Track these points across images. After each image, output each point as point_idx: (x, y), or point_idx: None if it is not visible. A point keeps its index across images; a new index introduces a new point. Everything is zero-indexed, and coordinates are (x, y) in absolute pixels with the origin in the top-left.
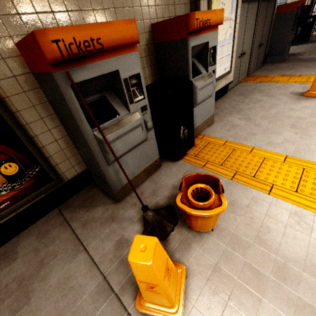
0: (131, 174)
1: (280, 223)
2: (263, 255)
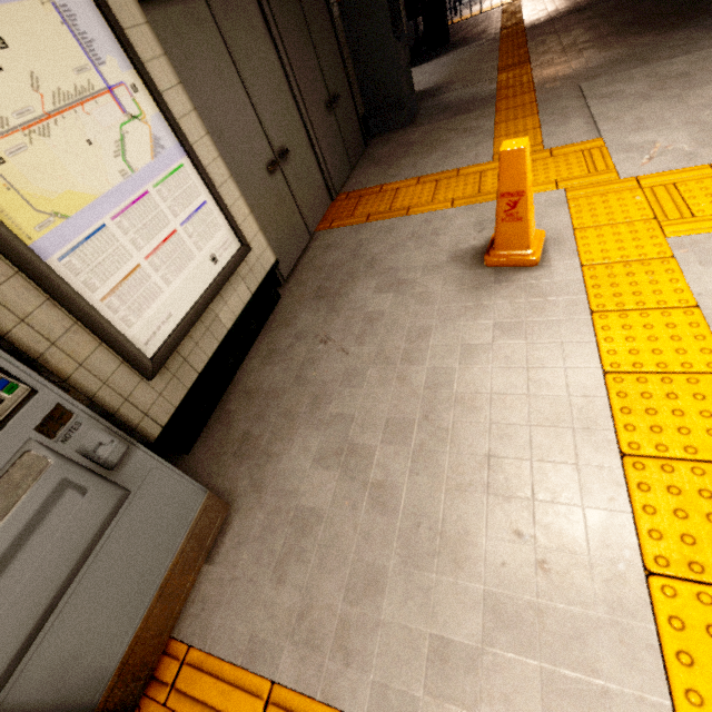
0: None
1: None
2: None
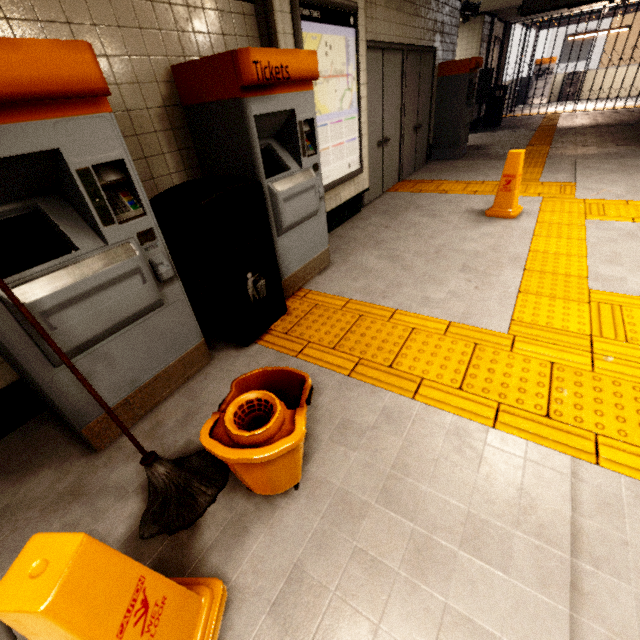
0: (129, 382)
1: (427, 454)
2: (391, 526)
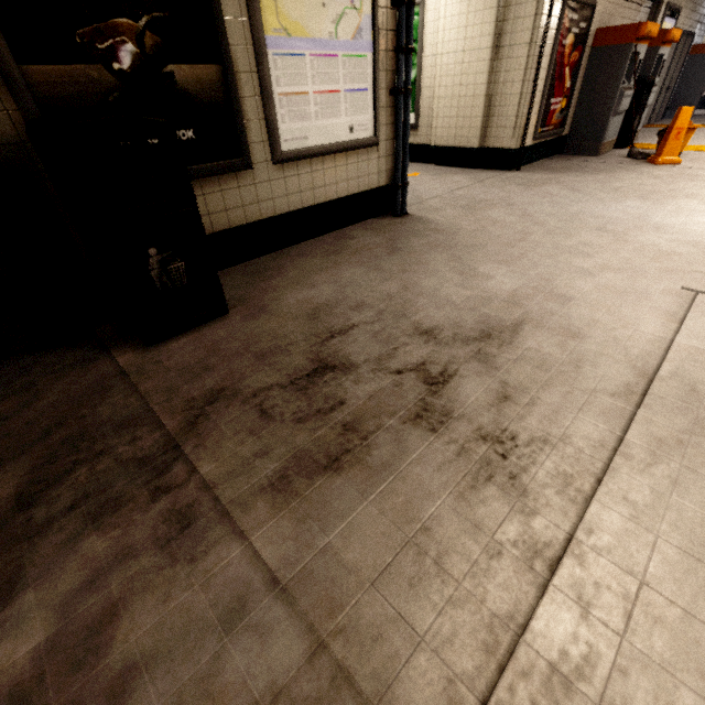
0: (608, 137)
1: None
2: None
